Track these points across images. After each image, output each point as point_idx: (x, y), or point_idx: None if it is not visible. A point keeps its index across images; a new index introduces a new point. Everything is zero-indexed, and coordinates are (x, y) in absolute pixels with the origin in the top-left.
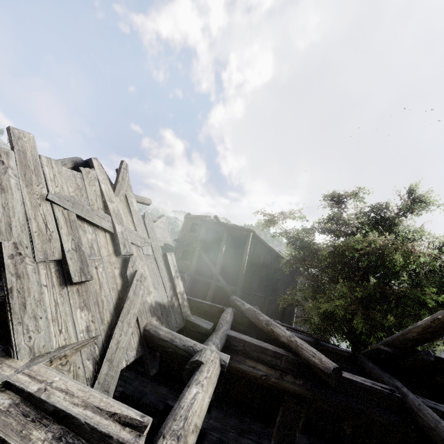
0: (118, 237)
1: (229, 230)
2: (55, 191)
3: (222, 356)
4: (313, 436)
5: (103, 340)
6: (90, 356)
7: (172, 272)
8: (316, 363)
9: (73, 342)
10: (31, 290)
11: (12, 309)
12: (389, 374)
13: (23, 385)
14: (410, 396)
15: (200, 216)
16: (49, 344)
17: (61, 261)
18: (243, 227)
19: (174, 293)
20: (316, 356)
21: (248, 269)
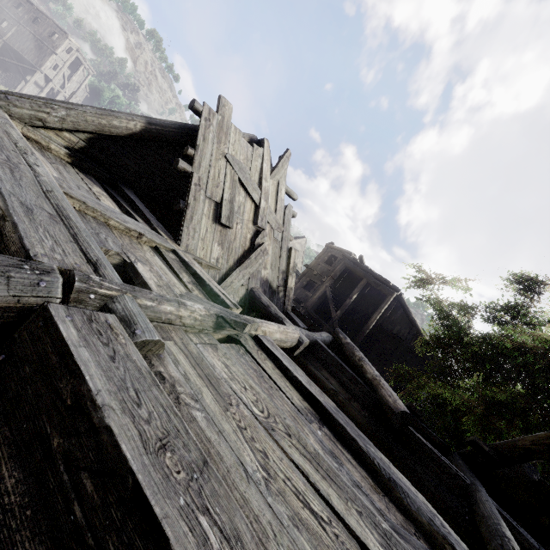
0: (260, 210)
1: (370, 278)
2: (232, 153)
3: (302, 336)
4: None
5: (223, 274)
6: (213, 277)
7: (290, 266)
8: (388, 402)
9: (207, 260)
10: (198, 212)
11: (186, 216)
12: (475, 476)
13: (182, 255)
14: (482, 493)
15: (344, 250)
16: (195, 251)
17: (218, 205)
18: (389, 281)
19: (285, 283)
20: (392, 397)
21: (373, 332)
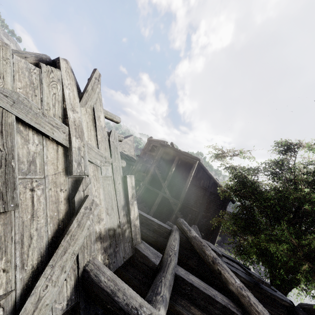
0: (72, 153)
1: (180, 156)
2: None
3: None
4: None
5: (16, 297)
6: None
7: (129, 196)
8: None
9: None
10: None
11: None
12: None
13: None
14: None
15: (160, 140)
16: None
17: None
18: (192, 156)
19: (127, 218)
20: None
21: (189, 188)
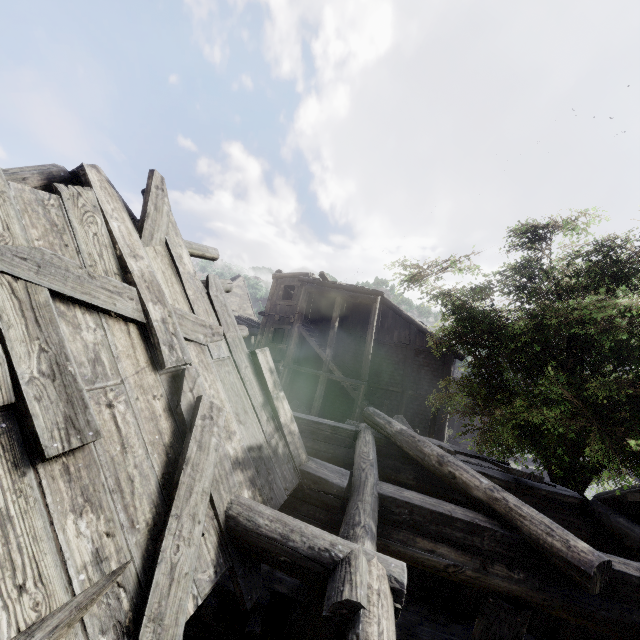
0: (155, 331)
1: (343, 294)
2: None
3: (391, 569)
4: None
5: (137, 570)
6: (108, 623)
7: (269, 386)
8: (556, 549)
9: (59, 604)
10: None
11: None
12: None
13: None
14: None
15: (297, 274)
16: None
17: (14, 406)
18: (367, 289)
19: (275, 423)
20: (556, 535)
21: (374, 352)
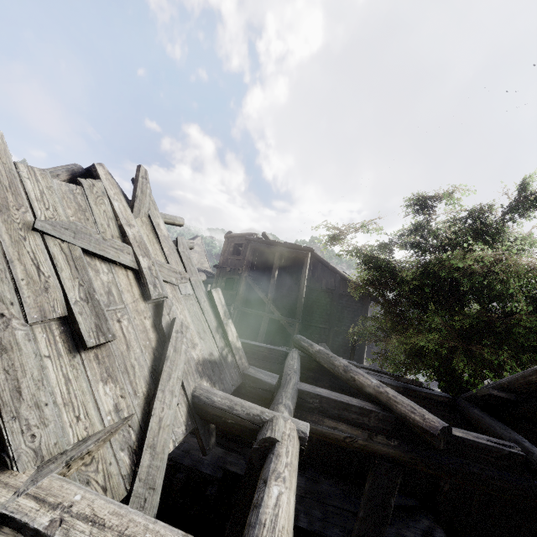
0: (144, 275)
1: (281, 250)
2: (45, 215)
3: (299, 426)
4: (403, 493)
5: (139, 419)
6: (124, 445)
7: (220, 315)
8: (416, 421)
9: (97, 430)
10: (26, 366)
11: (0, 400)
12: (503, 424)
13: (26, 517)
14: (536, 453)
15: (244, 234)
16: (63, 440)
17: (67, 317)
18: (300, 246)
19: (225, 341)
20: (417, 412)
21: (307, 296)
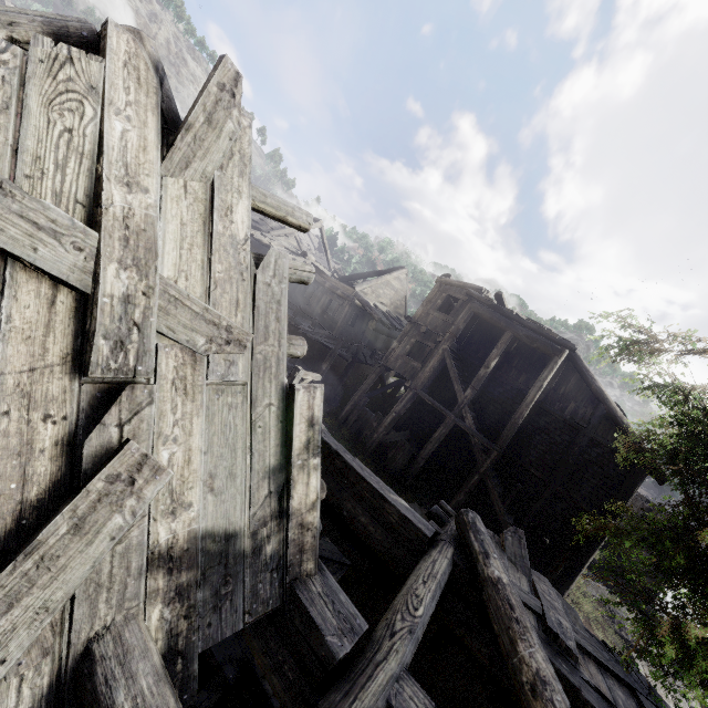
0: (96, 312)
1: (517, 330)
2: None
3: None
4: None
5: None
6: None
7: (294, 445)
8: None
9: None
10: None
11: None
12: None
13: None
14: None
15: (468, 285)
16: None
17: None
18: (553, 334)
19: (283, 502)
20: None
21: (530, 417)
